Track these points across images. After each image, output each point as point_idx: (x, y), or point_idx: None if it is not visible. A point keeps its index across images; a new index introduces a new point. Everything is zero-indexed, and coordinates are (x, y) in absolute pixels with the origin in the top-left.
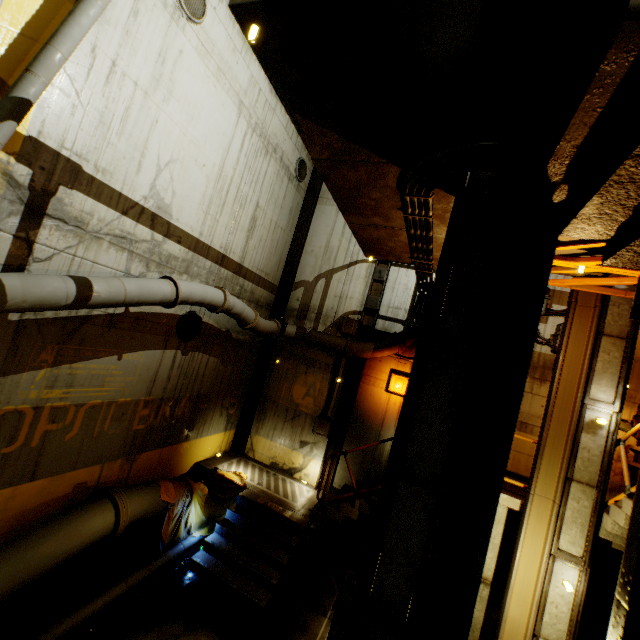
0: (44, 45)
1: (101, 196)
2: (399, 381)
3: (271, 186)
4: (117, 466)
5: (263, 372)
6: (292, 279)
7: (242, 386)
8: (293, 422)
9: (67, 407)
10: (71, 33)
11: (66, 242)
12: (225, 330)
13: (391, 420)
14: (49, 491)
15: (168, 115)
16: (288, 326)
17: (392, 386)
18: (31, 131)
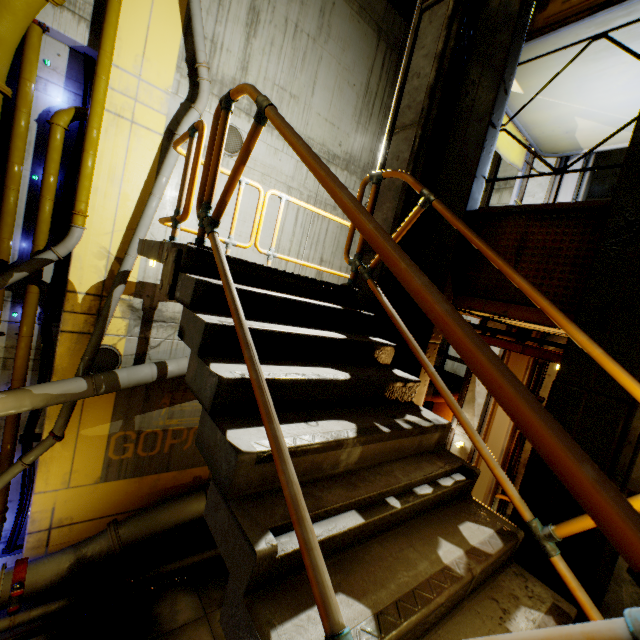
0: (133, 236)
1: None
2: None
3: (335, 239)
4: None
5: None
6: None
7: None
8: None
9: (182, 429)
10: (144, 223)
11: (167, 333)
12: None
13: None
14: (178, 479)
15: (224, 229)
16: None
17: None
18: (139, 278)
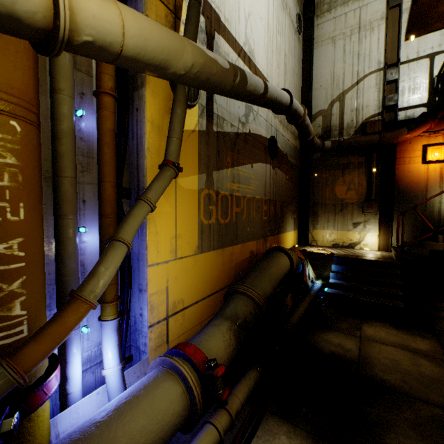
0: None
1: (229, 41)
2: (436, 150)
3: (288, 38)
4: (261, 244)
5: (307, 186)
6: (310, 113)
7: (296, 198)
8: (342, 212)
9: (240, 197)
10: None
11: None
12: (285, 154)
13: (434, 184)
14: (242, 253)
15: None
16: (324, 142)
17: (430, 156)
18: None
